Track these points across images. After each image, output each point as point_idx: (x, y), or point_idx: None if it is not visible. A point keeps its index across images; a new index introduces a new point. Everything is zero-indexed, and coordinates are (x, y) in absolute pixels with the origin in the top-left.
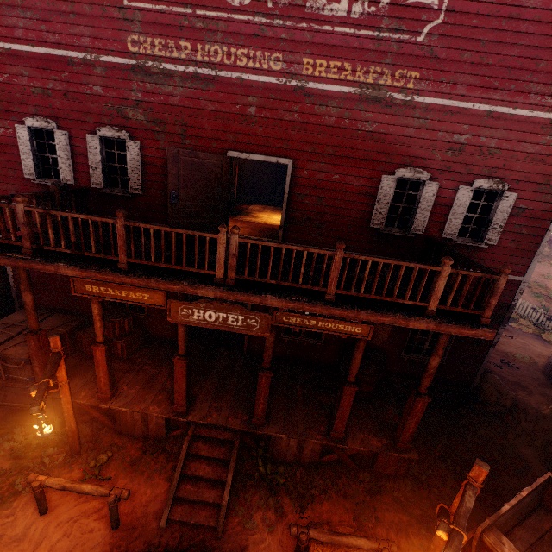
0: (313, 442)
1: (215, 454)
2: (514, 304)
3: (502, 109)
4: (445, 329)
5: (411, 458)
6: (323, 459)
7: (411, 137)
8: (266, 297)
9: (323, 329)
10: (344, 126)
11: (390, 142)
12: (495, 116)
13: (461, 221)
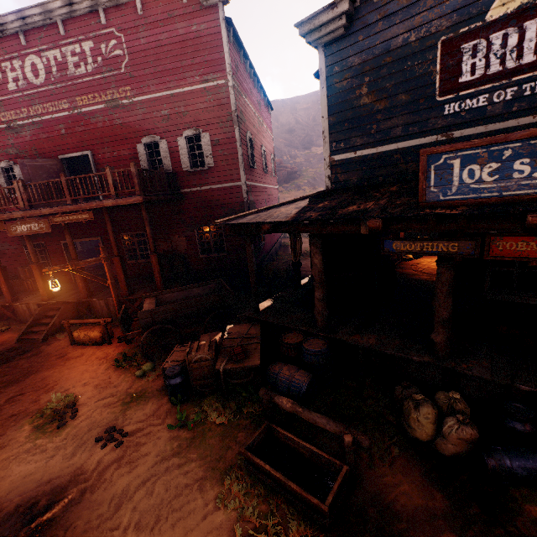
0: (112, 301)
1: (55, 313)
2: (246, 201)
3: (177, 90)
4: (120, 202)
5: None
6: None
7: (142, 120)
8: (42, 210)
9: (73, 220)
10: (108, 125)
11: (133, 126)
12: (176, 95)
13: (188, 157)
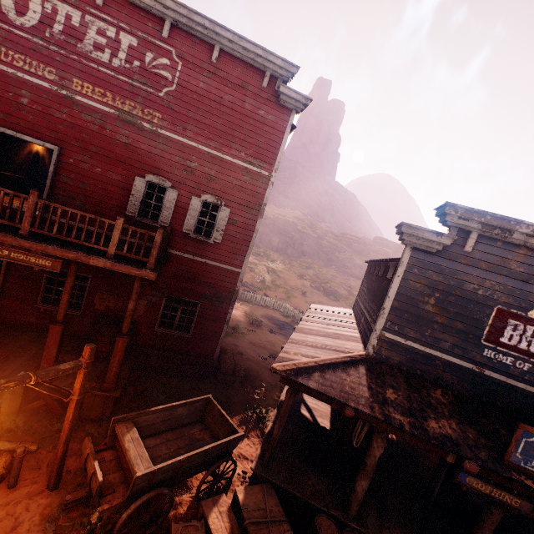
0: None
1: None
2: (238, 289)
3: (216, 153)
4: (119, 268)
5: (113, 395)
6: (28, 406)
7: (158, 155)
8: None
9: (16, 259)
10: (106, 134)
11: (142, 155)
12: (212, 156)
13: (195, 221)
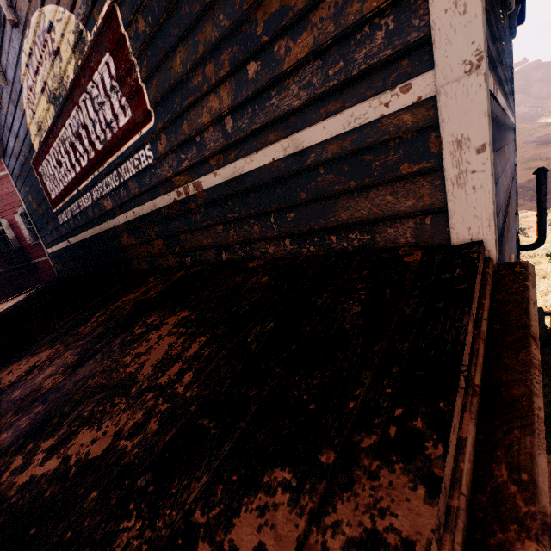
0: None
1: None
2: None
3: (2, 173)
4: None
5: None
6: None
7: None
8: None
9: None
10: None
11: None
12: (2, 178)
13: (28, 232)
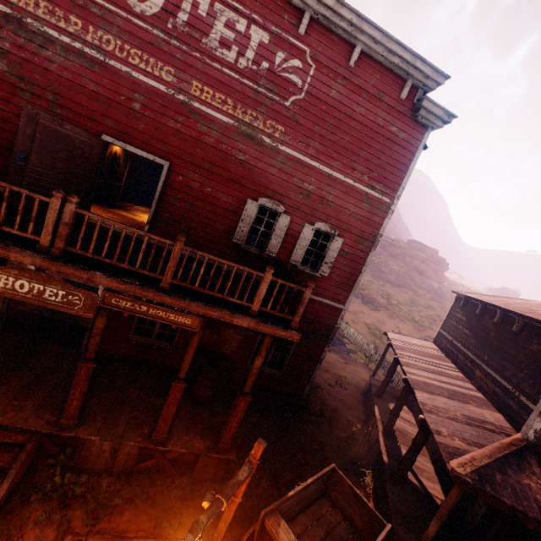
0: (130, 445)
1: None
2: (337, 327)
3: (337, 174)
4: (263, 328)
5: (229, 458)
6: (140, 466)
7: (274, 175)
8: (96, 274)
9: (154, 316)
10: (221, 149)
11: (257, 174)
12: (333, 178)
13: (305, 252)
